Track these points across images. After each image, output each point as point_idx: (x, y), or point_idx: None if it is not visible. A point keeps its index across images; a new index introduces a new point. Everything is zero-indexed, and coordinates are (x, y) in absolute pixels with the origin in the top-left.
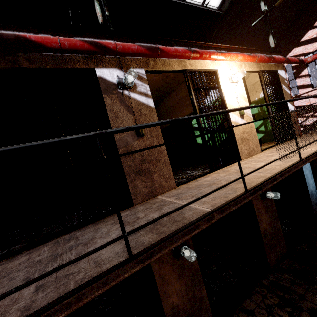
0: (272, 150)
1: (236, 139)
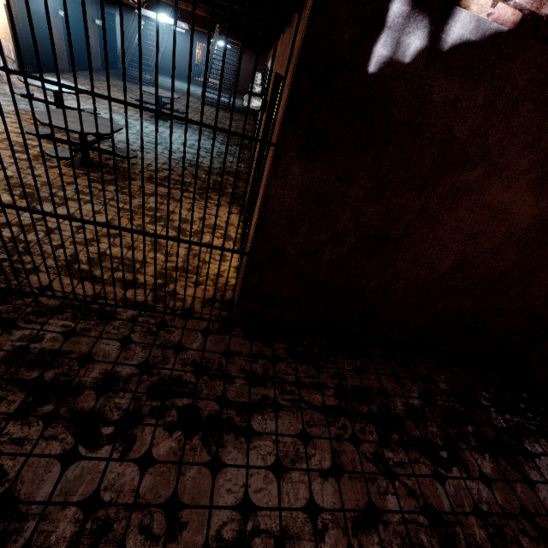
0: None
1: None
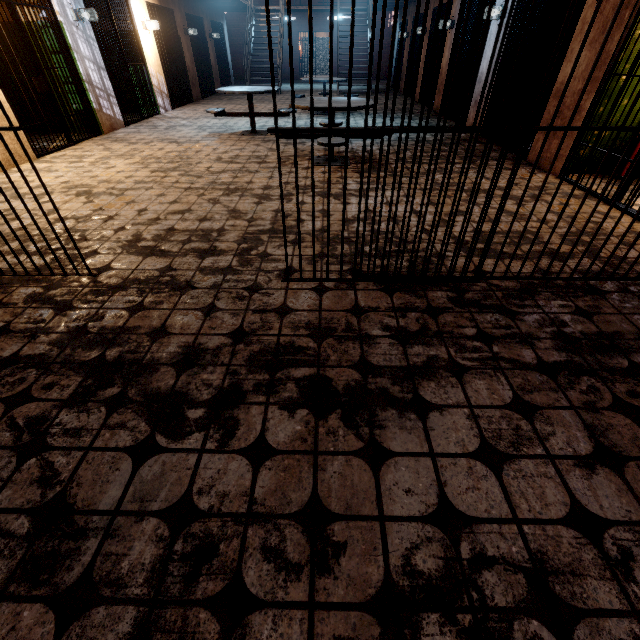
0: None
1: None
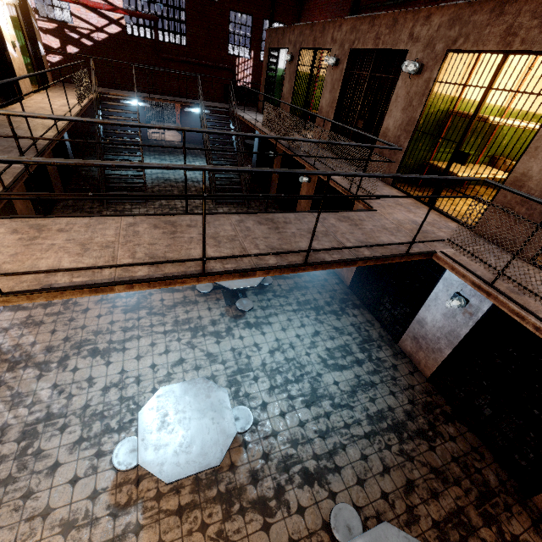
0: (46, 96)
1: (17, 75)
